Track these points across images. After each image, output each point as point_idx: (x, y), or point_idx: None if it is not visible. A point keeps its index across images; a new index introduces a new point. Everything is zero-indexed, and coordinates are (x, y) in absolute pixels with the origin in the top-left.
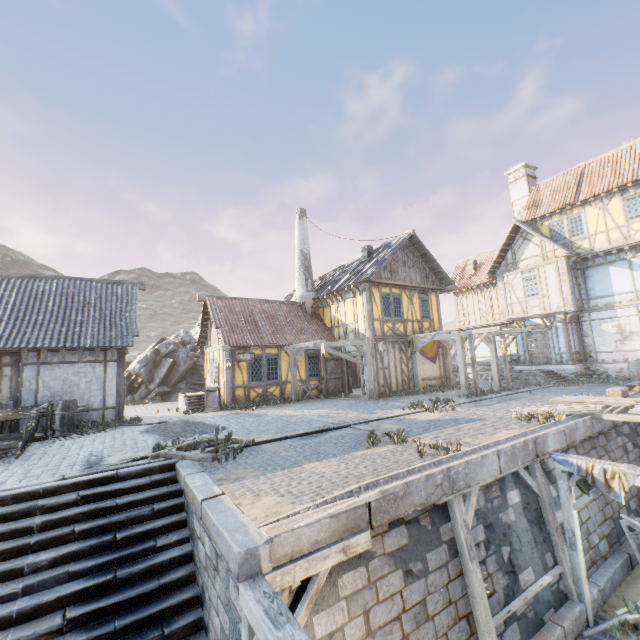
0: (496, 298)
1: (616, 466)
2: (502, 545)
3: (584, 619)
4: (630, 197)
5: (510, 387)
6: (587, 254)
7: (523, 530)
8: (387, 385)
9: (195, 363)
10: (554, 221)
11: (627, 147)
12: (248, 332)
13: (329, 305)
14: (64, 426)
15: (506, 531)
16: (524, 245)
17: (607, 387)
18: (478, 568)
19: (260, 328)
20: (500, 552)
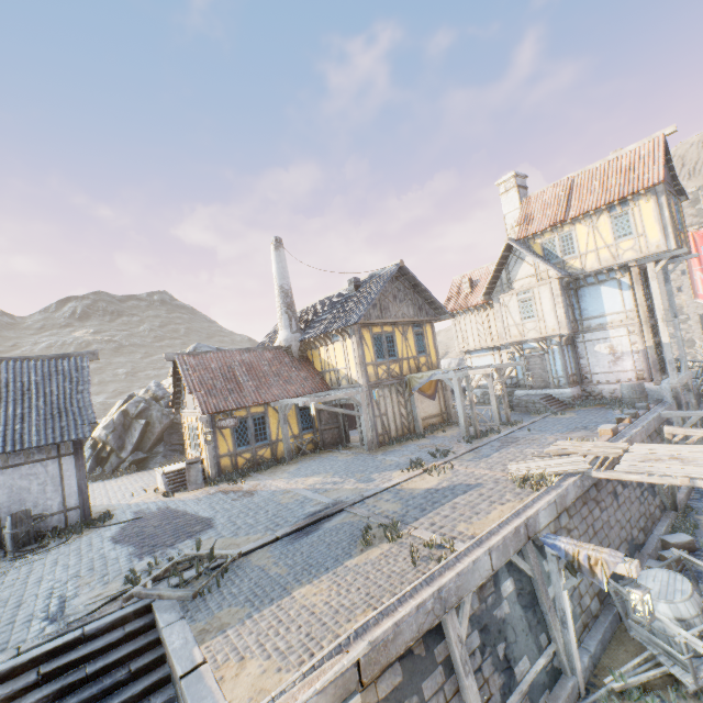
0: (494, 319)
1: (599, 553)
2: (497, 643)
3: (576, 691)
4: (617, 215)
5: (510, 422)
6: (579, 274)
7: (518, 619)
8: (386, 433)
9: (172, 421)
10: (546, 239)
11: (614, 158)
12: (228, 392)
13: (318, 347)
14: (18, 542)
15: (501, 627)
16: (518, 264)
17: (601, 413)
18: (474, 681)
19: (242, 384)
20: (496, 651)
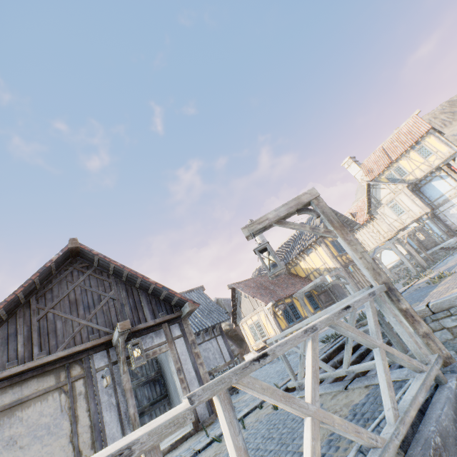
0: (378, 226)
1: None
2: None
3: None
4: (418, 149)
5: (434, 261)
6: (415, 181)
7: None
8: None
9: None
10: (386, 174)
11: (397, 131)
12: (269, 294)
13: (298, 263)
14: None
15: None
16: (378, 191)
17: None
18: None
19: (272, 290)
20: None
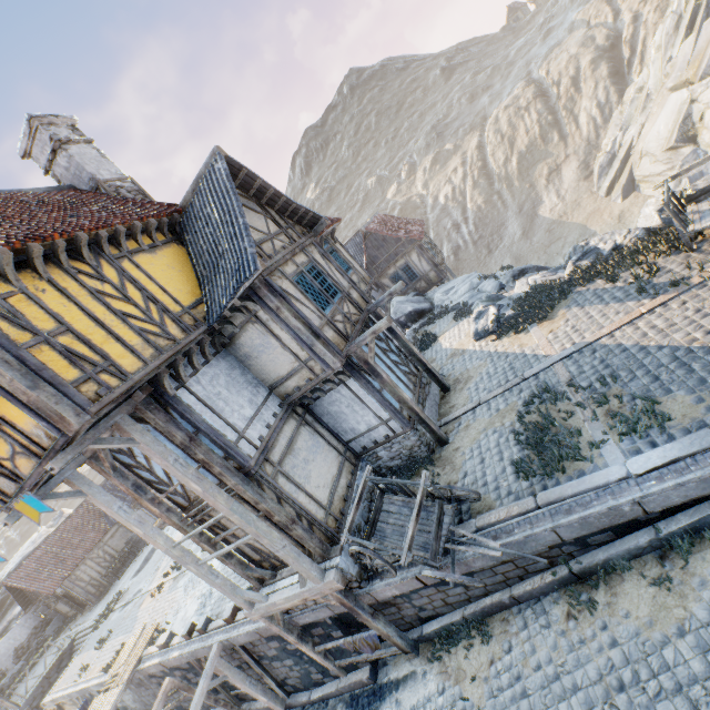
0: None
1: None
2: None
3: None
4: None
5: None
6: None
7: None
8: None
9: None
10: None
11: None
12: None
13: None
14: None
15: None
16: None
17: None
18: None
19: None
20: None
